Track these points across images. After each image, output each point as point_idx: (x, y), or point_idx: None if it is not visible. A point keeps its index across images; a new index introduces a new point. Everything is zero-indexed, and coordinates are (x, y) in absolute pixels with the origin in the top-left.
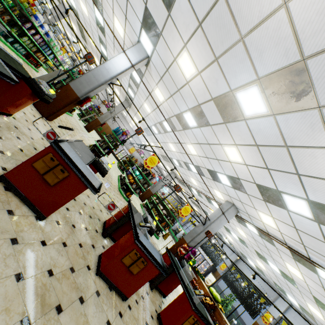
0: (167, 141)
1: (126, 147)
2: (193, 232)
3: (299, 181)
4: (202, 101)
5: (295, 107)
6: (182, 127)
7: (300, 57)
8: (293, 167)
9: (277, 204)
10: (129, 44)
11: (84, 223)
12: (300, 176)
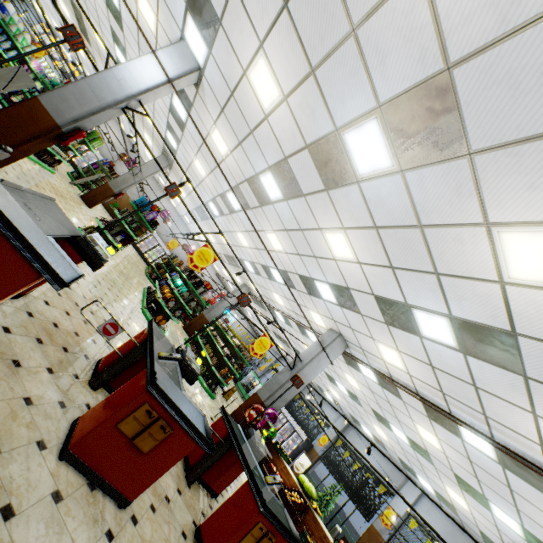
0: (235, 229)
1: (163, 240)
2: (274, 382)
3: (439, 285)
4: (290, 152)
5: (434, 155)
6: (258, 202)
7: (444, 63)
8: (429, 262)
9: (405, 328)
10: (165, 45)
11: (47, 360)
12: (440, 276)
